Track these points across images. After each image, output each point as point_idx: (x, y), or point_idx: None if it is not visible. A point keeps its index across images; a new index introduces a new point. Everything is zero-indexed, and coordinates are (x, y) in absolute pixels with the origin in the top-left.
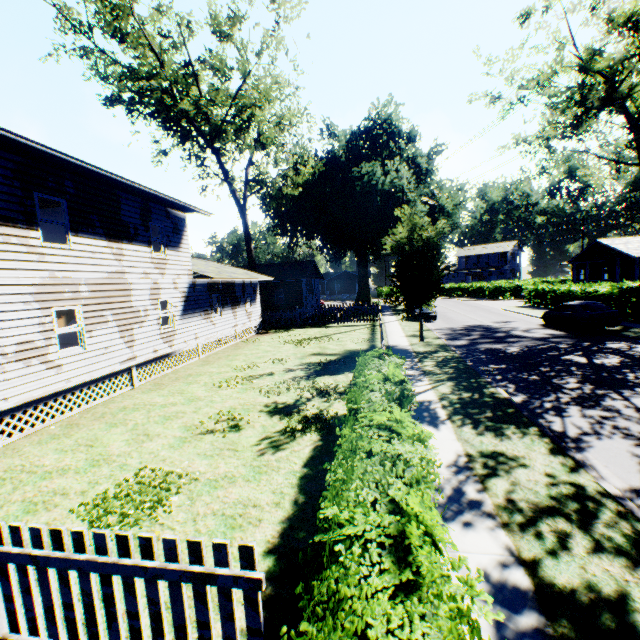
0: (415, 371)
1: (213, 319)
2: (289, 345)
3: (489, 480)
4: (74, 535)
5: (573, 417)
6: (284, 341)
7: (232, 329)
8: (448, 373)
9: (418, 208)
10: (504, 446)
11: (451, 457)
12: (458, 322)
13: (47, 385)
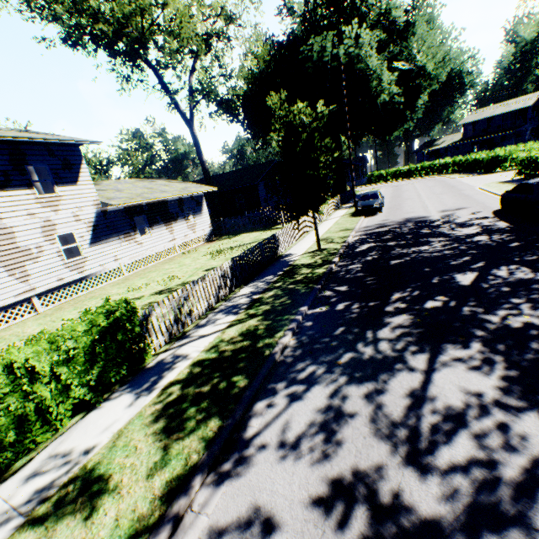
0: (248, 298)
1: (139, 239)
2: (208, 257)
3: (22, 534)
4: None
5: (306, 404)
6: (210, 251)
7: (167, 244)
8: (273, 303)
9: (386, 78)
10: (135, 459)
11: (62, 468)
12: (401, 214)
13: None
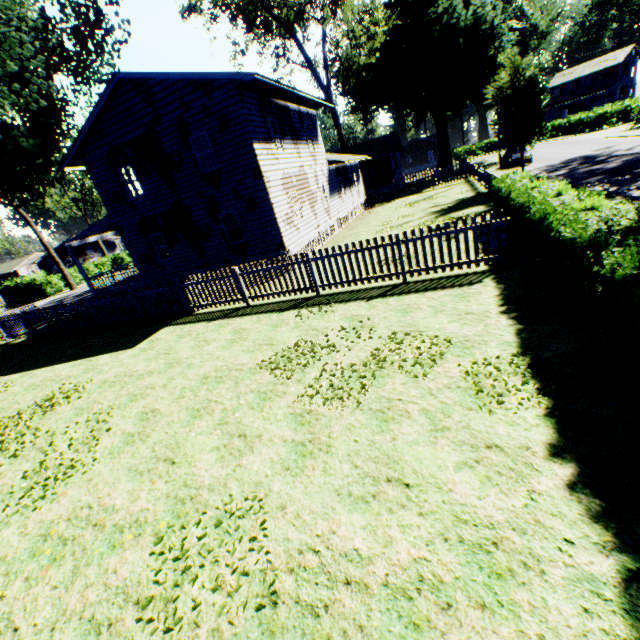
0: None
1: (342, 198)
2: (403, 209)
3: None
4: (436, 227)
5: None
6: (396, 208)
7: (353, 206)
8: None
9: (505, 39)
10: None
11: None
12: (555, 160)
13: (298, 240)
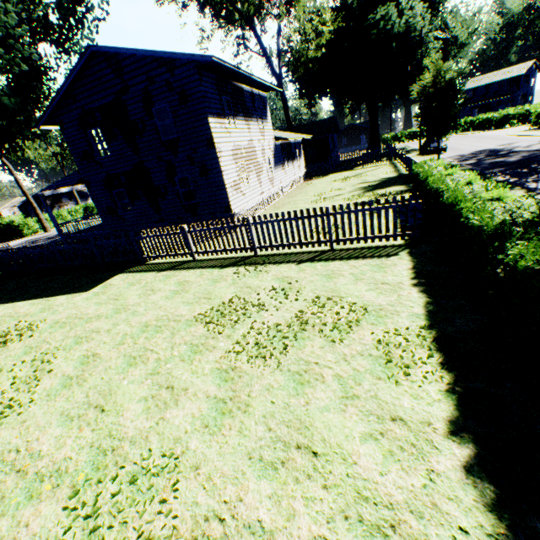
0: None
1: (285, 170)
2: (336, 182)
3: None
4: (361, 203)
5: None
6: (330, 181)
7: (294, 177)
8: None
9: (430, 46)
10: None
11: None
12: (465, 151)
13: (243, 204)
